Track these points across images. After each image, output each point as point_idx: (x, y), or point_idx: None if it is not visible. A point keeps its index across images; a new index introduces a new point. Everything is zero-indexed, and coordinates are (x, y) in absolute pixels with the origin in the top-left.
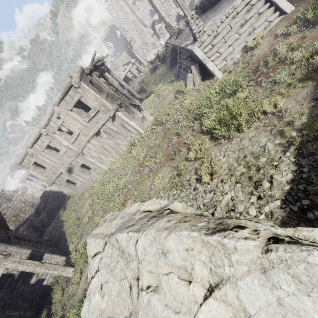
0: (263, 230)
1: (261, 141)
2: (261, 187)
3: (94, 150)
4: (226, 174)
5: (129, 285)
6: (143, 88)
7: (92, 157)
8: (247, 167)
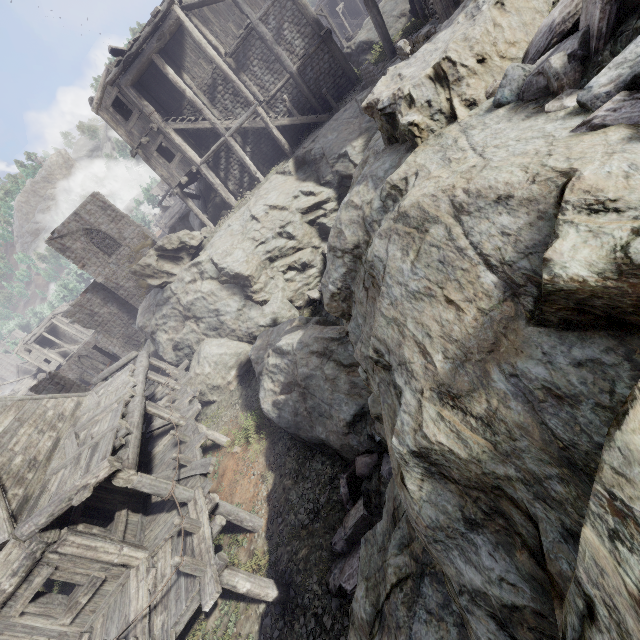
0: None
1: None
2: None
3: None
4: None
5: None
6: None
7: None
8: None
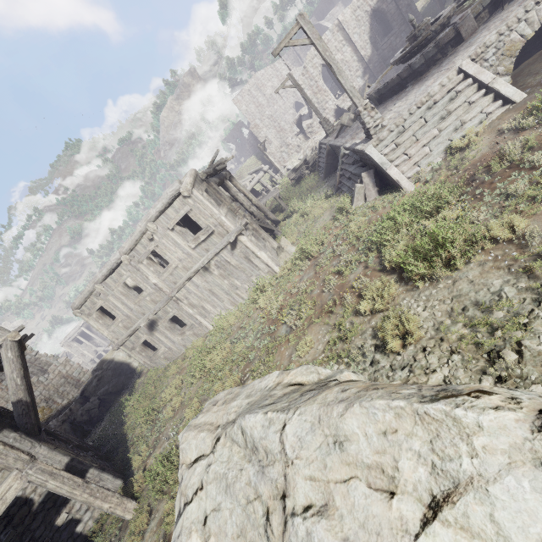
0: (526, 399)
1: (492, 284)
2: (500, 360)
3: (196, 294)
4: (431, 338)
5: (264, 511)
6: (280, 206)
7: (191, 305)
8: (470, 326)
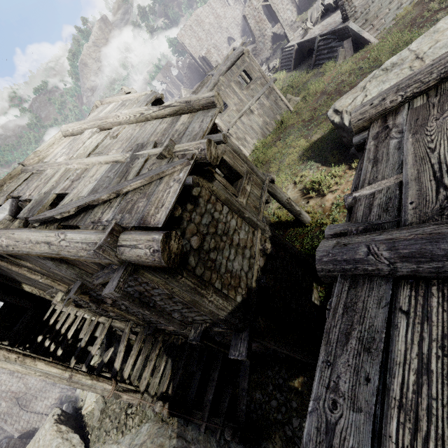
0: None
1: None
2: None
3: (242, 129)
4: None
5: (408, 68)
6: None
7: (237, 138)
8: None
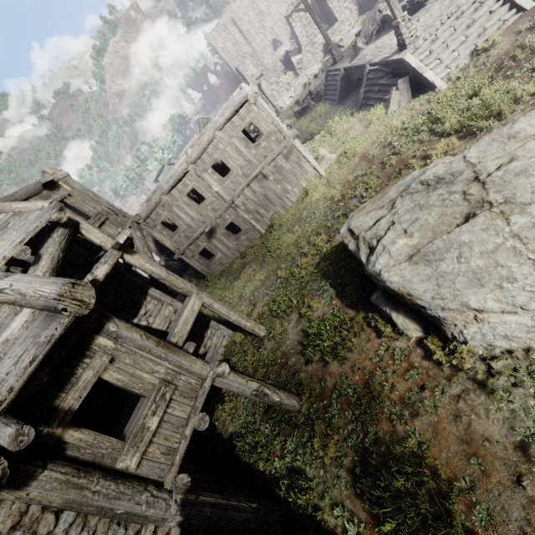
0: None
1: None
2: None
3: (253, 200)
4: None
5: (461, 194)
6: None
7: (247, 211)
8: None
